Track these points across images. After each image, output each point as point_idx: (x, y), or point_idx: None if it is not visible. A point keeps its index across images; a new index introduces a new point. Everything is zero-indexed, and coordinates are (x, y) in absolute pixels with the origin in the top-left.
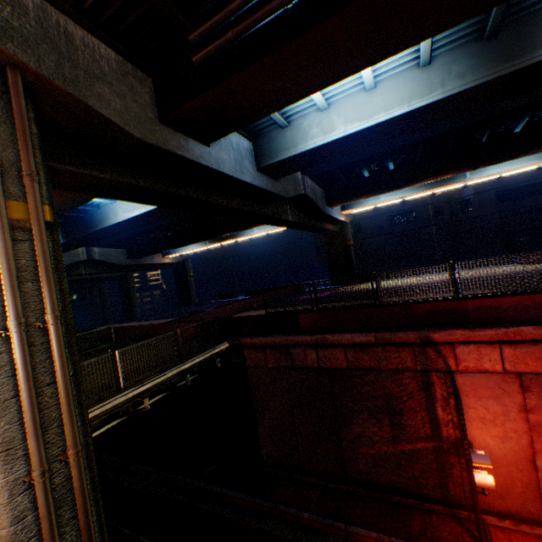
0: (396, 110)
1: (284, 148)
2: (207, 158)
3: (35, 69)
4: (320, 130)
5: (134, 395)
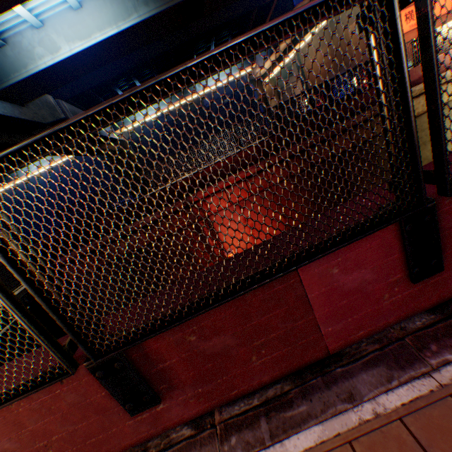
0: (109, 31)
1: (14, 70)
2: None
3: None
4: (46, 49)
5: None
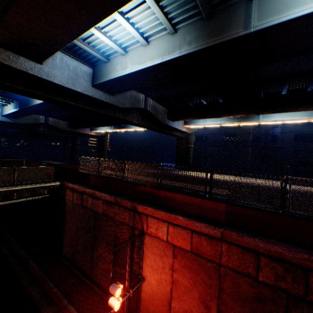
0: (156, 60)
1: (105, 75)
2: (37, 71)
3: None
4: (121, 67)
5: None
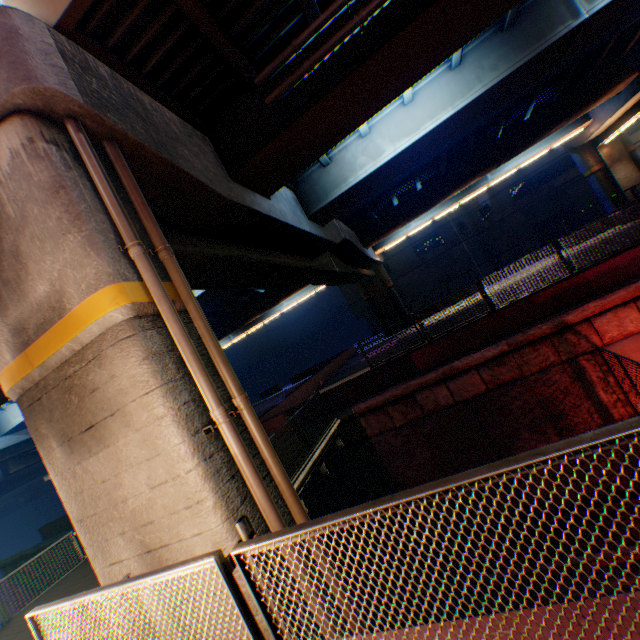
0: (442, 115)
1: (333, 187)
2: (274, 211)
3: (133, 138)
4: (367, 157)
5: None
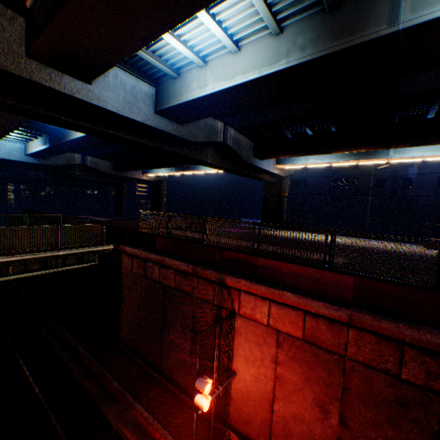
0: (251, 74)
1: (174, 97)
2: (85, 94)
3: None
4: (198, 85)
5: (4, 262)
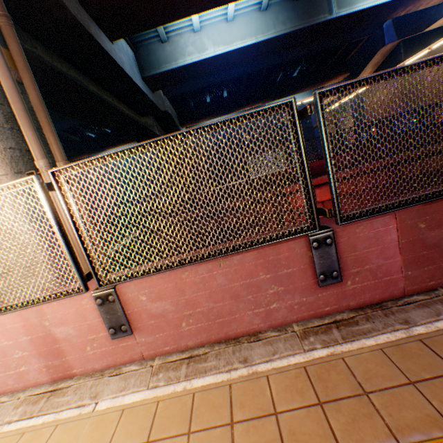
0: (248, 41)
1: (166, 61)
2: (115, 55)
3: None
4: (195, 49)
5: None
